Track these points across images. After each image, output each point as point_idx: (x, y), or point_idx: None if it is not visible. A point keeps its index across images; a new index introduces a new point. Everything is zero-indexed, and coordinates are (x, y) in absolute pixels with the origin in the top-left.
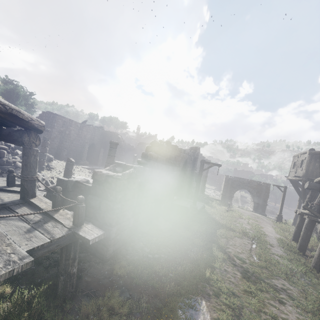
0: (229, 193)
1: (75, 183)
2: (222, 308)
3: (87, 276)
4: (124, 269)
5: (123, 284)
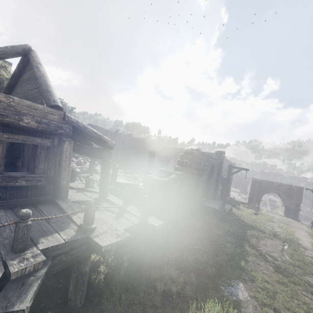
0: (256, 196)
1: (129, 185)
2: (257, 290)
3: (147, 256)
4: (173, 253)
5: (174, 264)
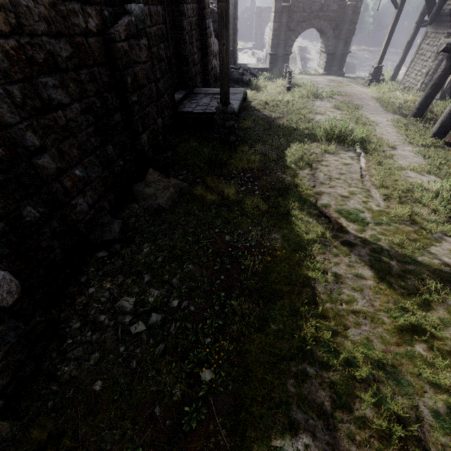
0: (283, 48)
1: None
2: None
3: None
4: None
5: None
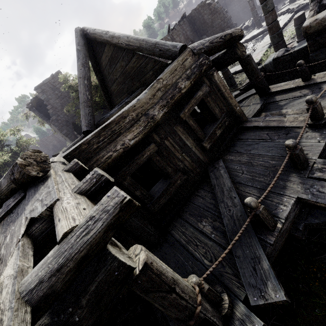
0: None
1: (274, 62)
2: None
3: None
4: None
5: None
